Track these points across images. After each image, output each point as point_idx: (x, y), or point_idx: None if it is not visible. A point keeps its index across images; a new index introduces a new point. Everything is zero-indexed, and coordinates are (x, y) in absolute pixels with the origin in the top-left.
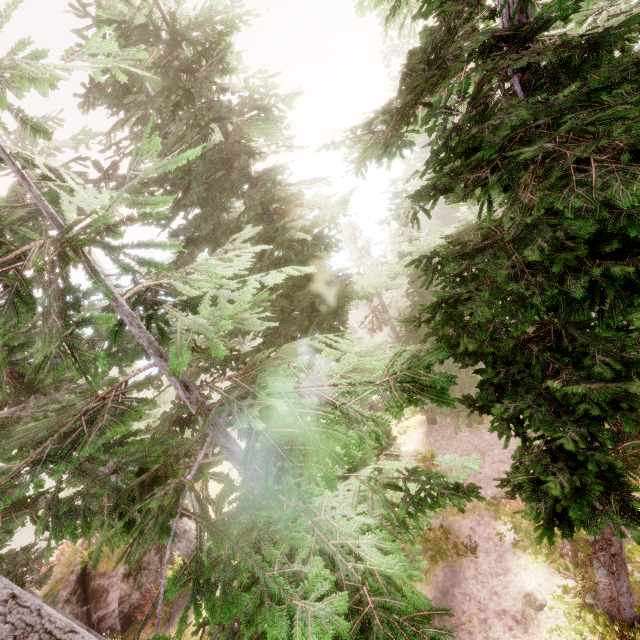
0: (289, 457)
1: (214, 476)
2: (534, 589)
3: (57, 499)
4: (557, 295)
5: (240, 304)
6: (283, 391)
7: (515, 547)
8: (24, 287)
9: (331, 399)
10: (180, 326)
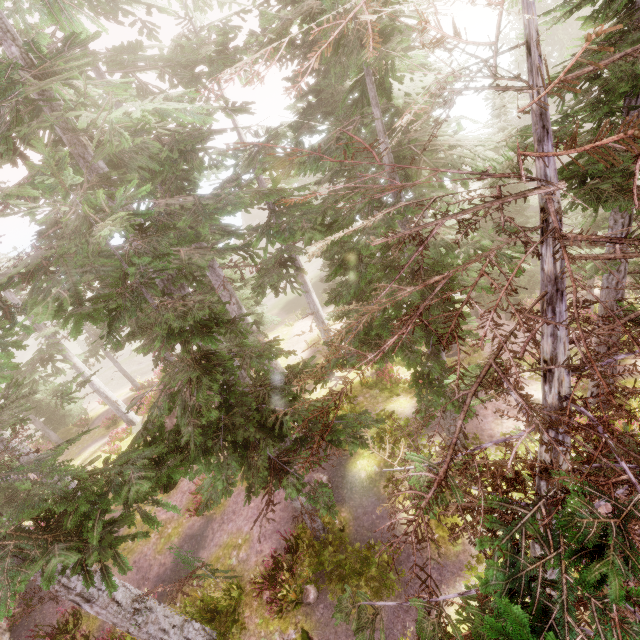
0: (442, 173)
1: (377, 208)
2: (539, 397)
3: (269, 226)
4: (629, 73)
5: (426, 82)
6: (439, 143)
7: (531, 379)
8: (341, 38)
9: (469, 148)
10: (395, 87)
